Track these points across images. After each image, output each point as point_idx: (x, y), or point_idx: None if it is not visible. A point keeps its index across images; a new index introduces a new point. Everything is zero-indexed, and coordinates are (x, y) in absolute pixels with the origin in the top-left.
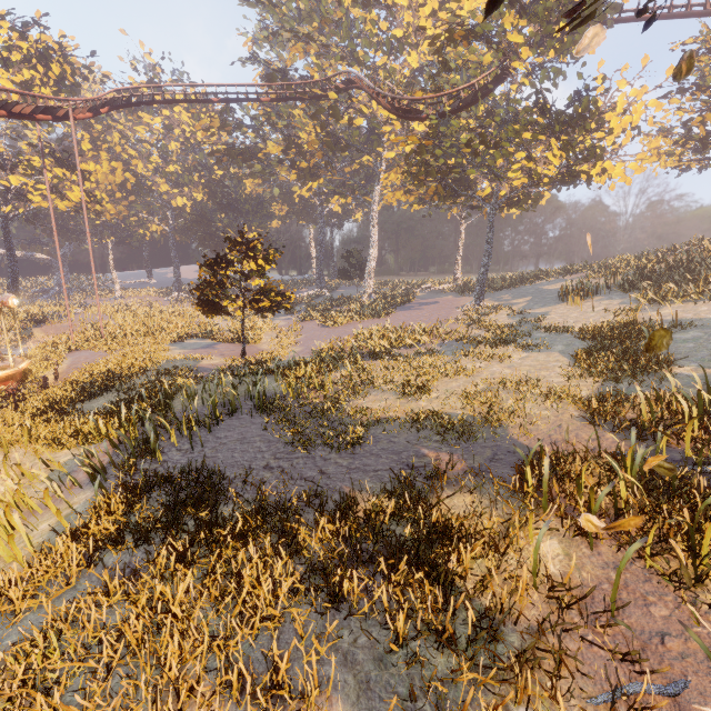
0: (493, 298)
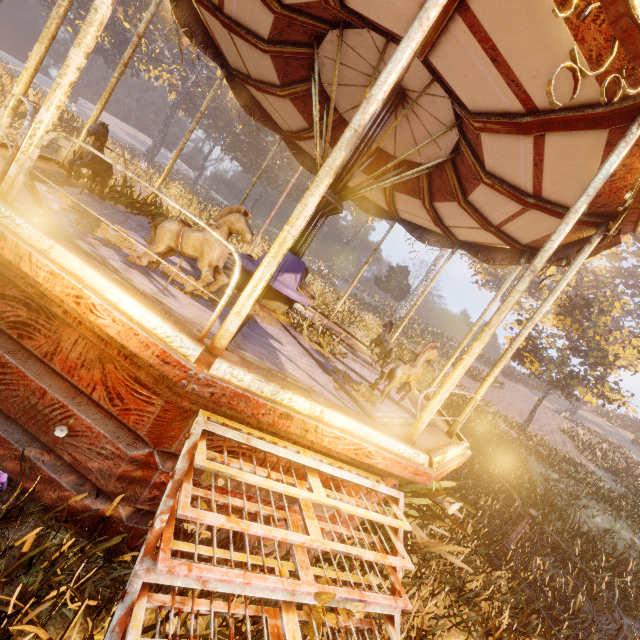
0: (552, 404)
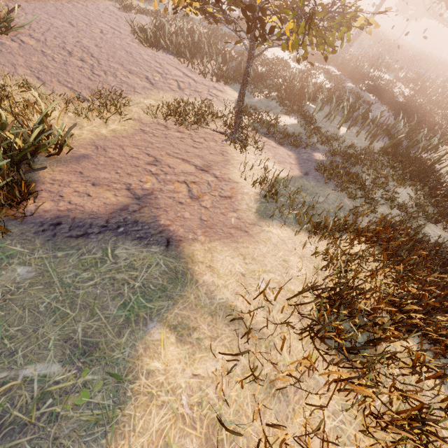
0: None
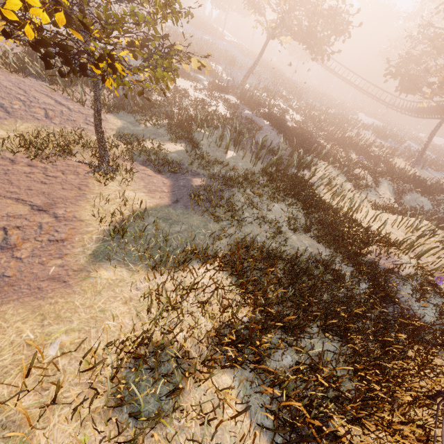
0: None
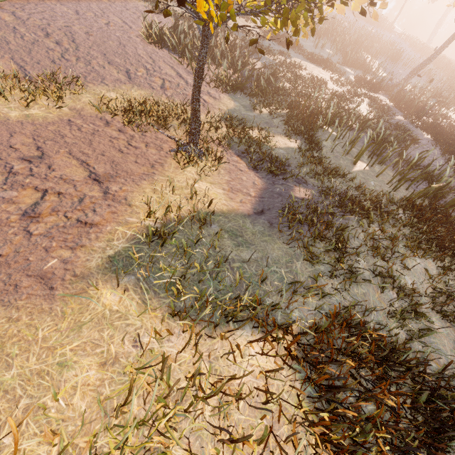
0: None
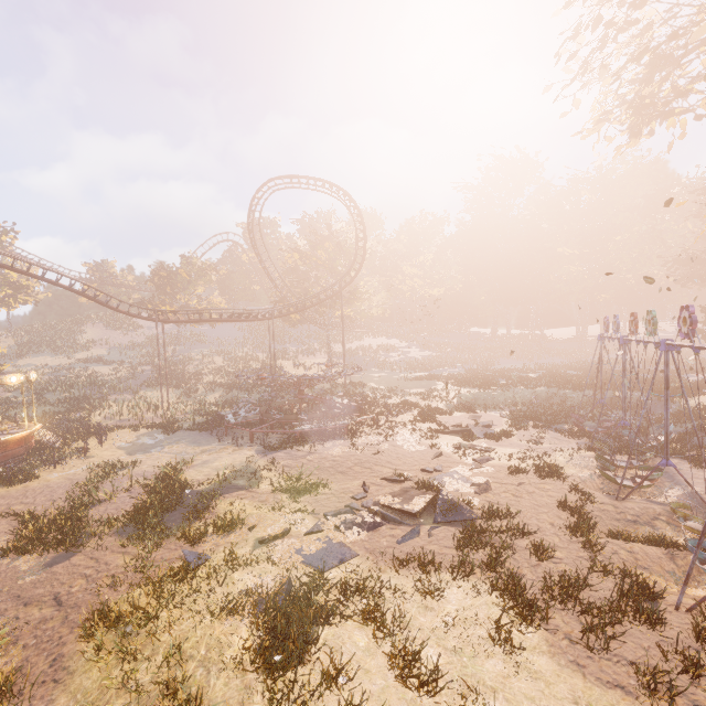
0: None
